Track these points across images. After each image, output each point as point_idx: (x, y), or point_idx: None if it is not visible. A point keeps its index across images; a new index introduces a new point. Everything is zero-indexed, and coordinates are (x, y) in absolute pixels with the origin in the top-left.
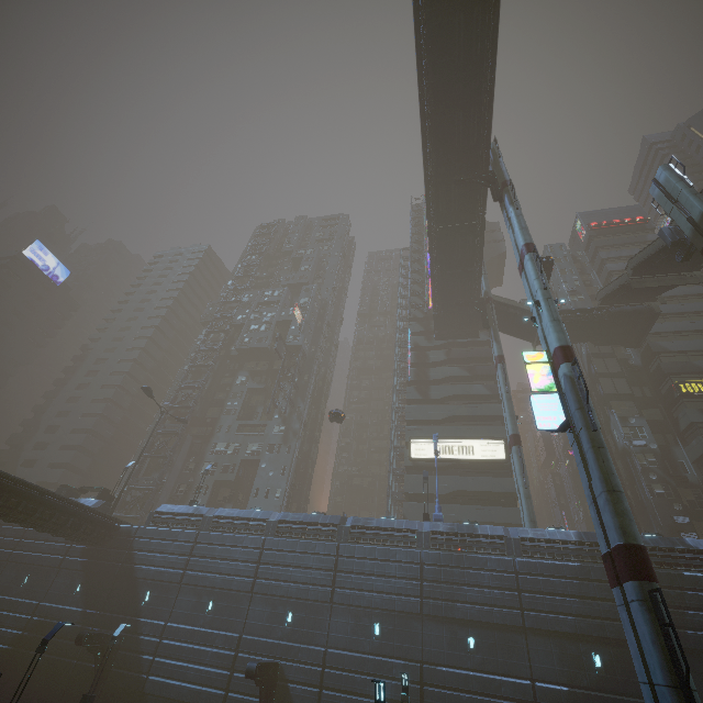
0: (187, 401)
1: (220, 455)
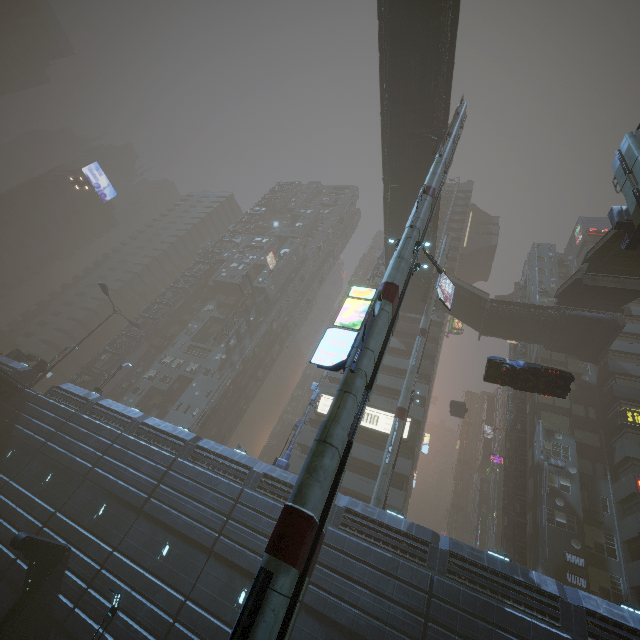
0: (157, 314)
1: (164, 366)
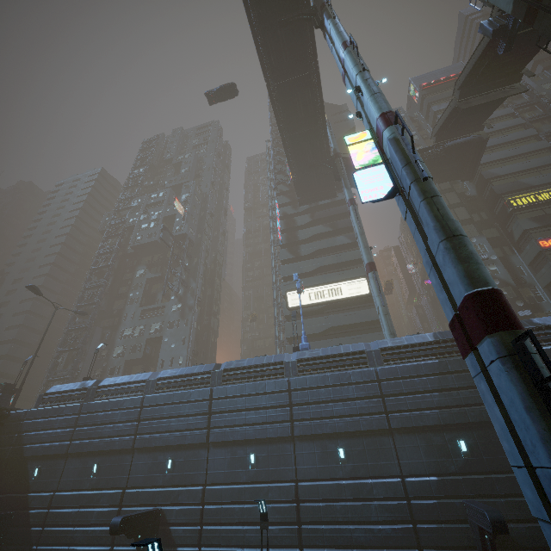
0: (93, 299)
1: (127, 339)
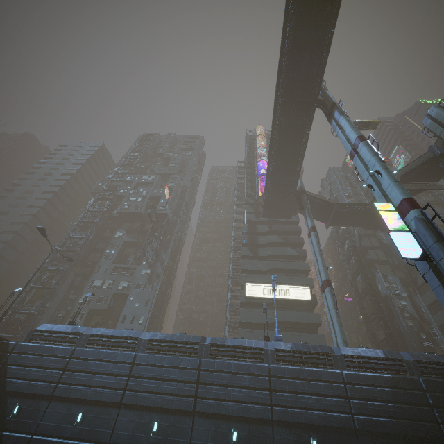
0: (73, 247)
1: (96, 289)
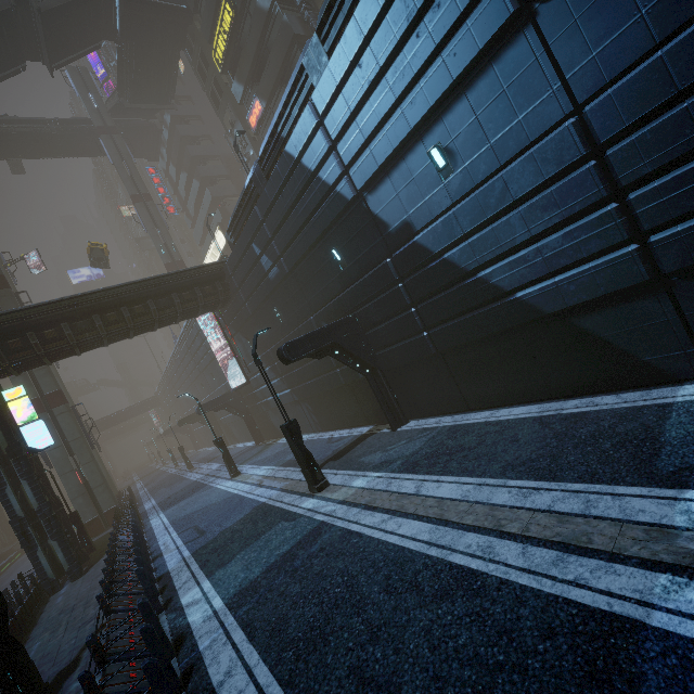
0: None
1: None
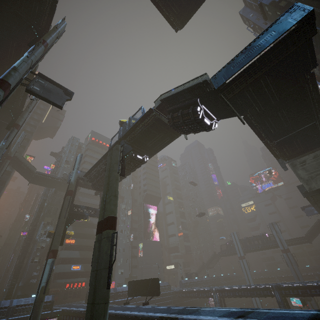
0: None
1: None
